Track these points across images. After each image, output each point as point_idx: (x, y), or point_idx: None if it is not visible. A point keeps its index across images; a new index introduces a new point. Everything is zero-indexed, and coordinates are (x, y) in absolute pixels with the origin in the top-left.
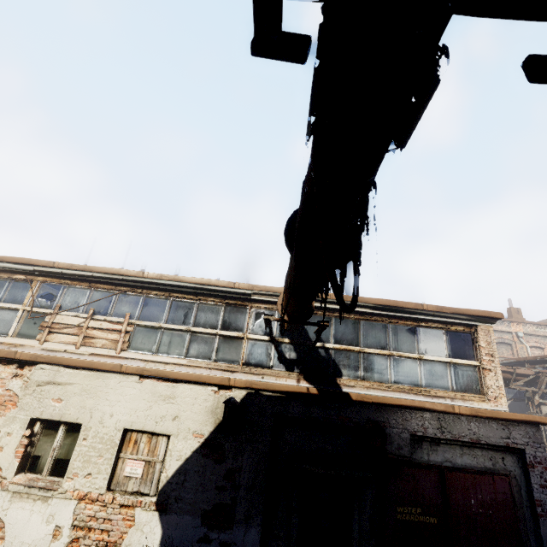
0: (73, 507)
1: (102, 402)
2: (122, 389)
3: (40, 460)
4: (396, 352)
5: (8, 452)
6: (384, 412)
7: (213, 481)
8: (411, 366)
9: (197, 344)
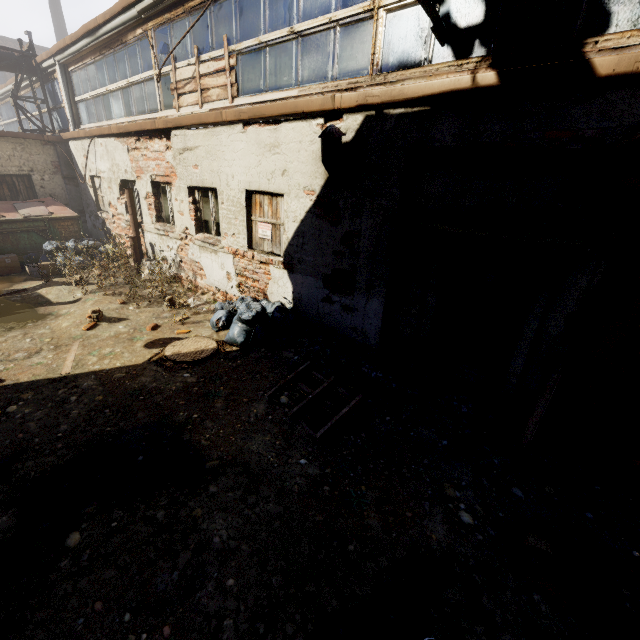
0: (231, 260)
1: (223, 164)
2: (233, 145)
3: (208, 223)
4: None
5: (187, 216)
6: None
7: (330, 246)
8: None
9: (307, 55)
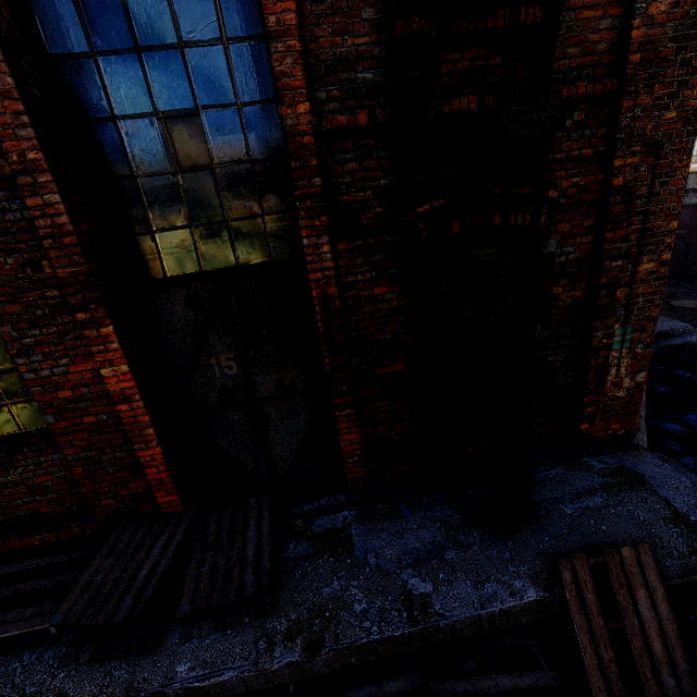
0: None
1: None
2: None
3: None
4: None
5: None
6: None
7: None
8: None
9: None
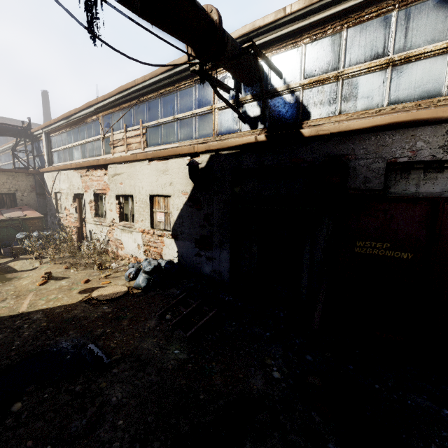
0: (141, 236)
1: (137, 181)
2: (143, 171)
3: (127, 215)
4: (398, 55)
5: (114, 212)
6: (349, 143)
7: (197, 222)
8: (427, 67)
9: (182, 128)
